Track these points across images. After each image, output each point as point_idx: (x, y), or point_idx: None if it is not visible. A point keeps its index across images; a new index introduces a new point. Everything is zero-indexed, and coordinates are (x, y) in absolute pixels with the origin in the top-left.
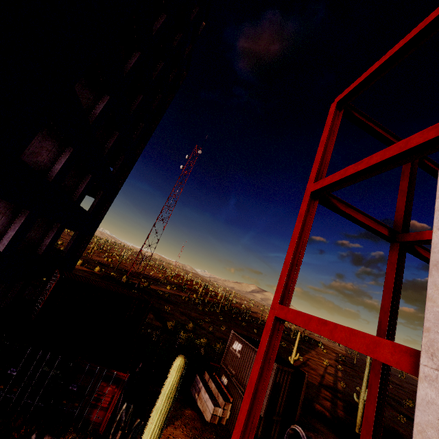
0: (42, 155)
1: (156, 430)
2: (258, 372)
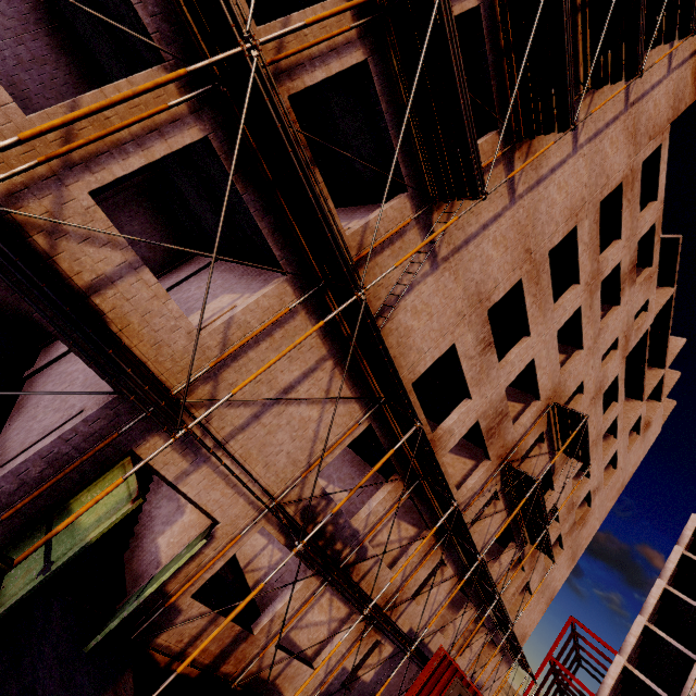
0: None
1: None
2: None
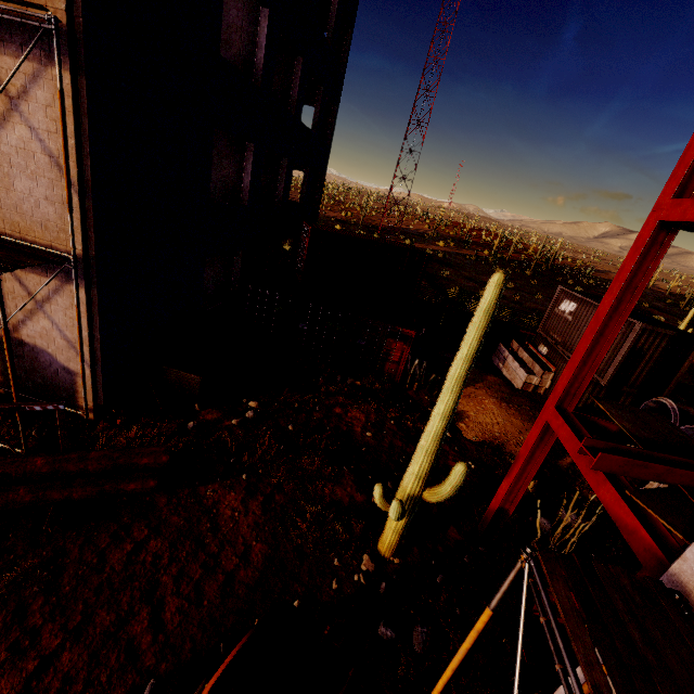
0: (234, 43)
1: (475, 342)
2: (611, 304)
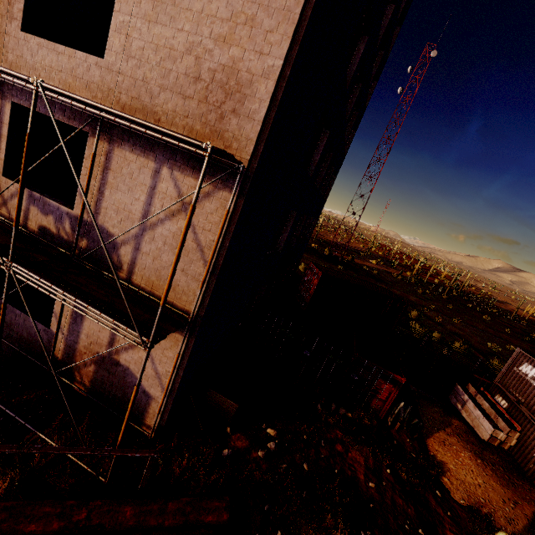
0: None
1: None
2: None
